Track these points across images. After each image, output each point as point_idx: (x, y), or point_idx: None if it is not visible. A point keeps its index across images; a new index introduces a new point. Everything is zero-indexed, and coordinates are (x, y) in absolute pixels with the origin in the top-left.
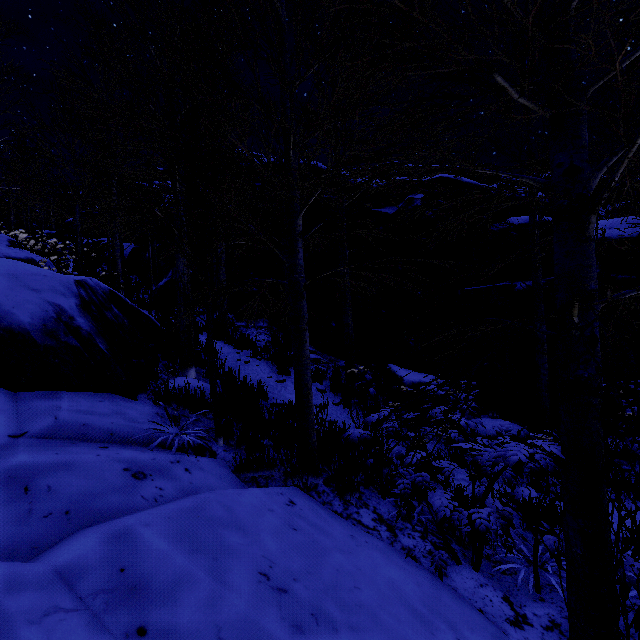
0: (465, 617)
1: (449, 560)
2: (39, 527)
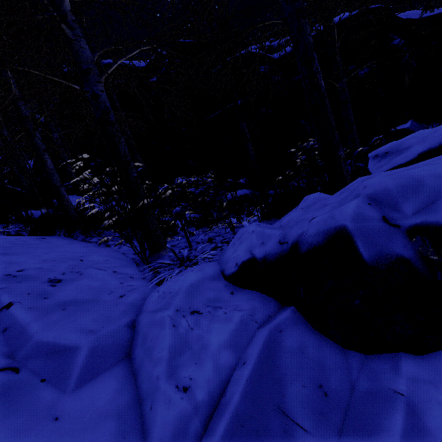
0: (105, 254)
1: (128, 243)
2: None
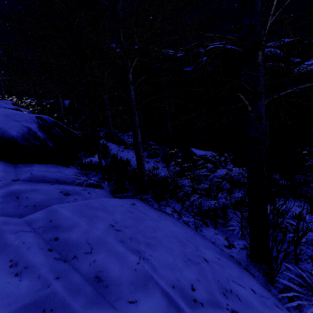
0: (204, 244)
1: (203, 225)
2: (23, 210)
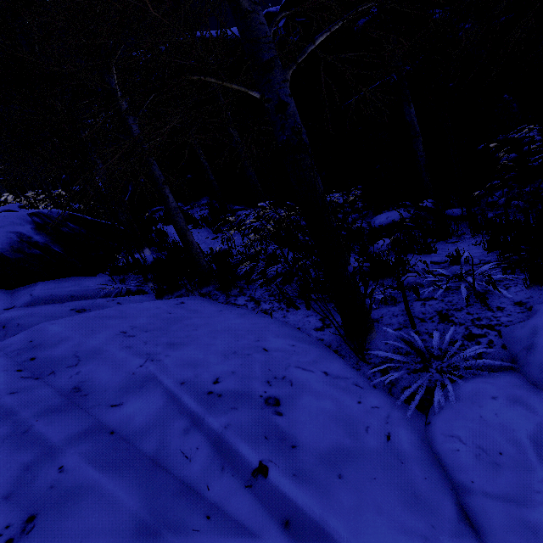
0: (279, 332)
1: (291, 309)
2: None
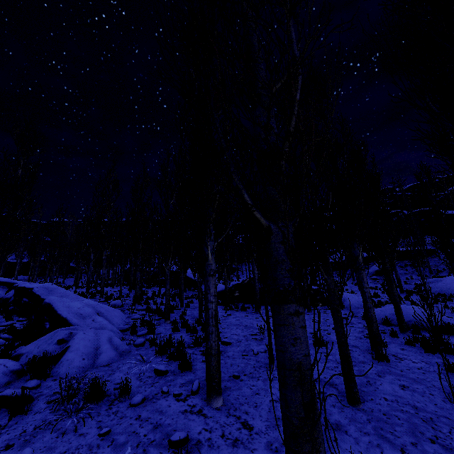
0: None
1: None
2: None
